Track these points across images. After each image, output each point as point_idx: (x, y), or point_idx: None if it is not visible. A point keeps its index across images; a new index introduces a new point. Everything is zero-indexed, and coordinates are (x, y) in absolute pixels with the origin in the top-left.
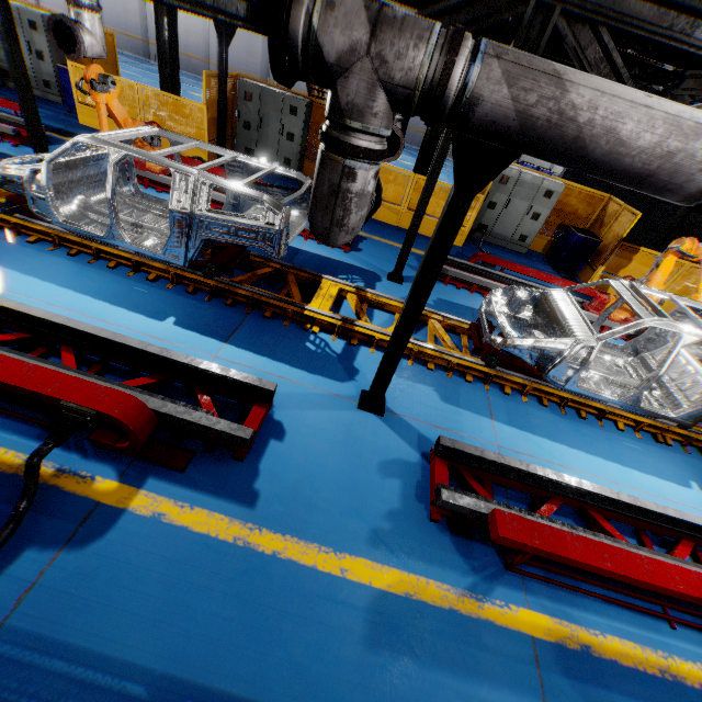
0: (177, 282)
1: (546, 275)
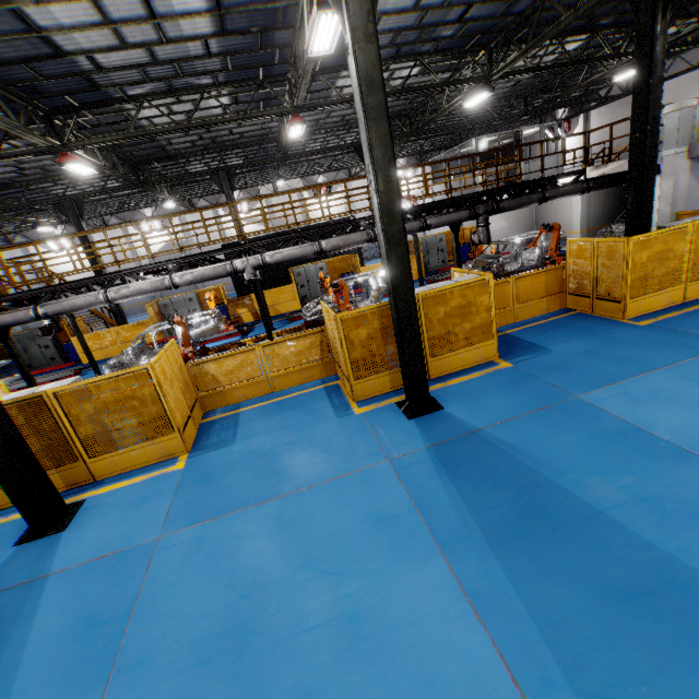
0: None
1: None
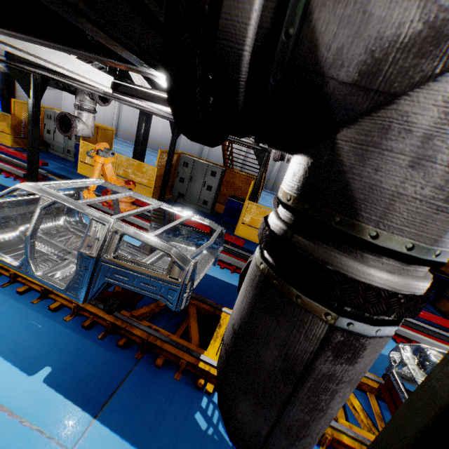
0: (78, 312)
1: (422, 313)
